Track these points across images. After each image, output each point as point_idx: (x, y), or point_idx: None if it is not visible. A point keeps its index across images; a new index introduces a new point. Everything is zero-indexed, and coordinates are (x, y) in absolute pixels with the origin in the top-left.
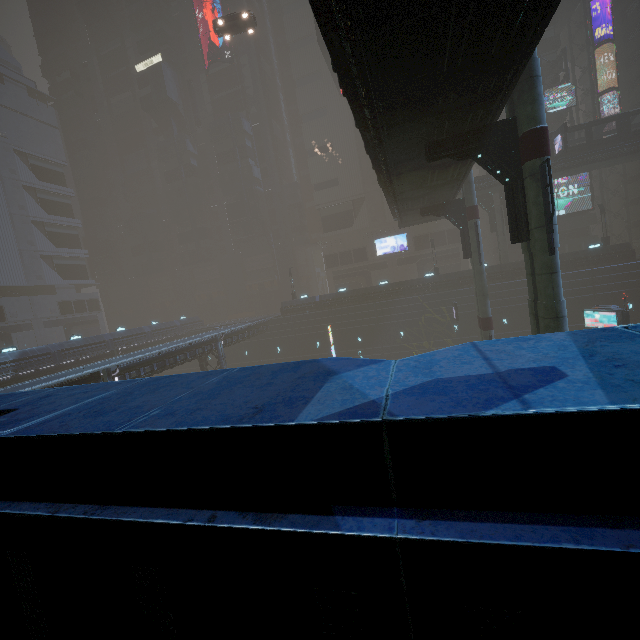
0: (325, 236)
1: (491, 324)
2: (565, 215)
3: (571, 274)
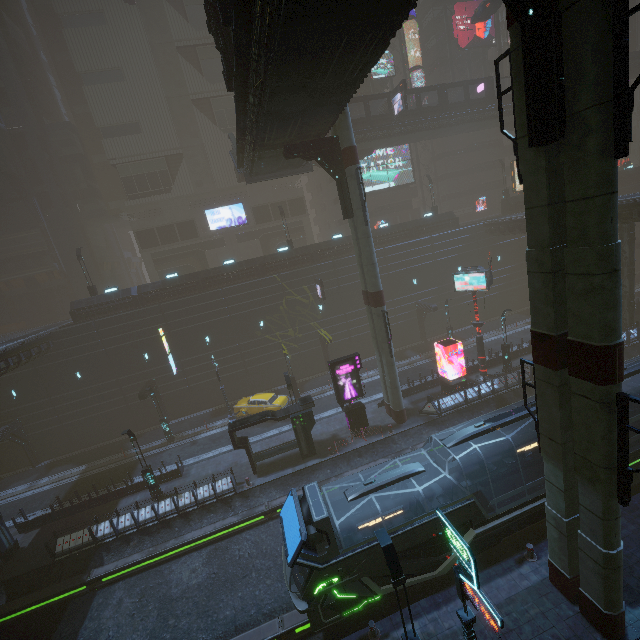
0: (131, 204)
1: (383, 299)
2: (395, 187)
3: (417, 242)
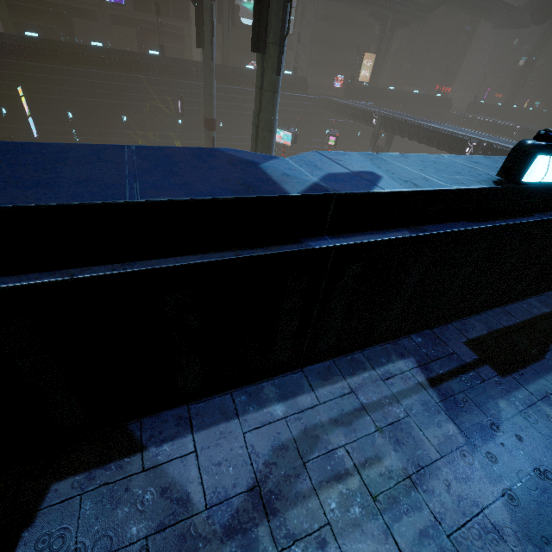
0: None
1: (215, 126)
2: None
3: None
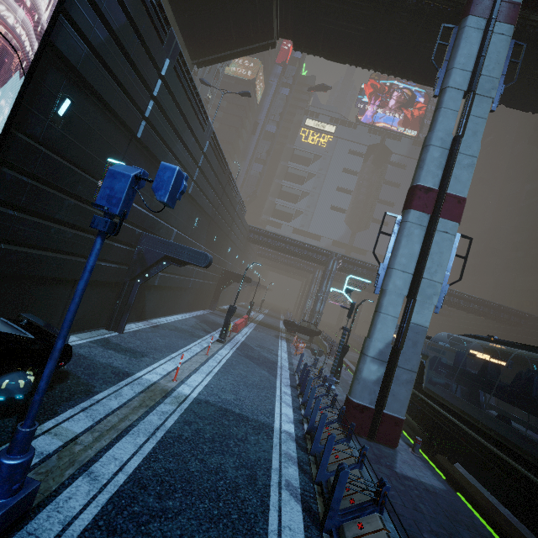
0: None
1: None
2: None
3: None
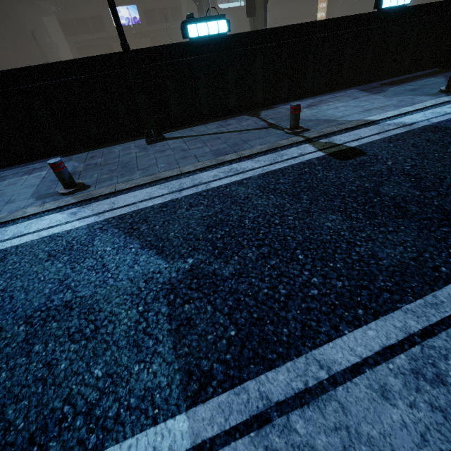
0: None
1: None
2: (244, 6)
3: None
